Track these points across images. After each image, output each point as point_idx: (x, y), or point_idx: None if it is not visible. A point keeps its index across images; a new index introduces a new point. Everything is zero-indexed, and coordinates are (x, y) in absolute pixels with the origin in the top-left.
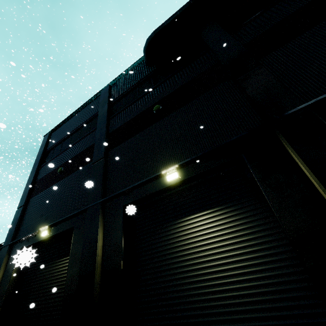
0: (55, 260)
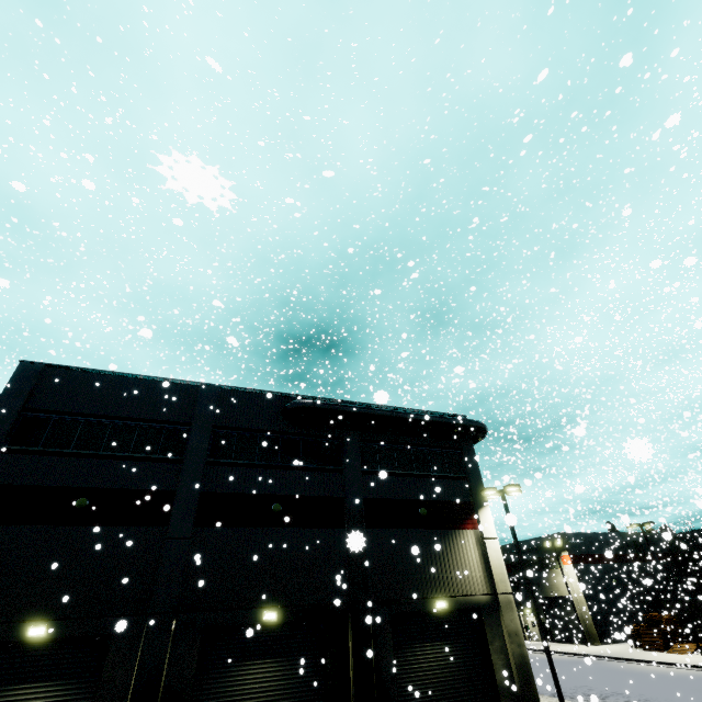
0: (48, 681)
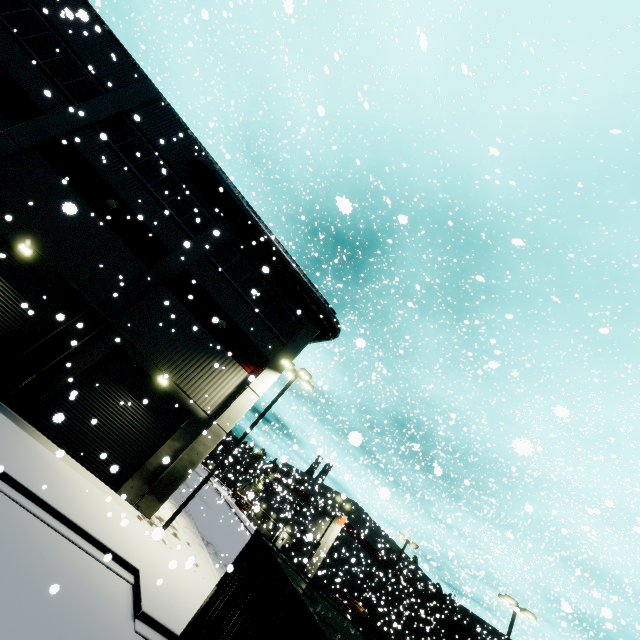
0: None
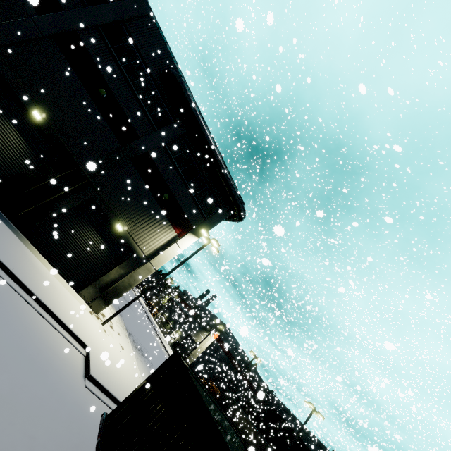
0: None
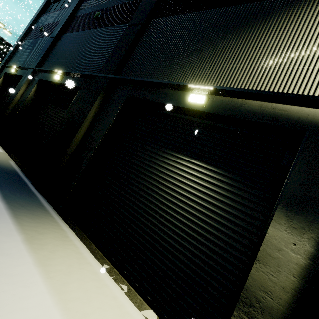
0: None
